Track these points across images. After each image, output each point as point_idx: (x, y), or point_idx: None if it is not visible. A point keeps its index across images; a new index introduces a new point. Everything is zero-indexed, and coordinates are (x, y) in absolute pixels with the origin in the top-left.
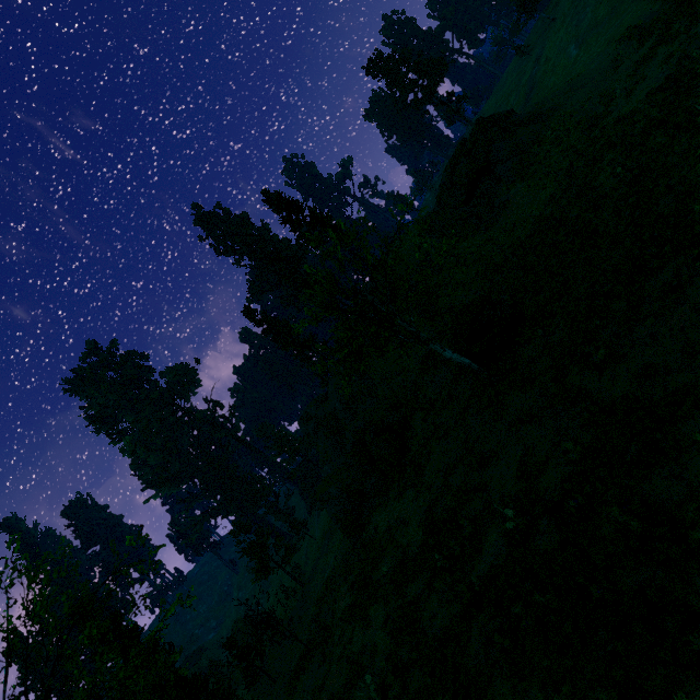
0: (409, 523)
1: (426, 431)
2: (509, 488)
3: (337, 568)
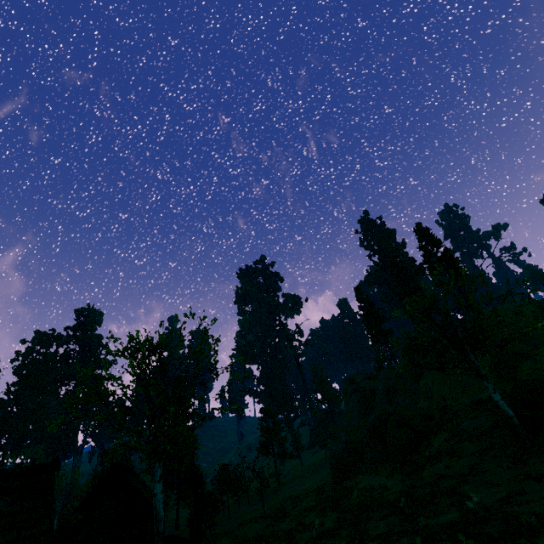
0: (389, 489)
1: (442, 447)
2: (486, 502)
3: (311, 488)
